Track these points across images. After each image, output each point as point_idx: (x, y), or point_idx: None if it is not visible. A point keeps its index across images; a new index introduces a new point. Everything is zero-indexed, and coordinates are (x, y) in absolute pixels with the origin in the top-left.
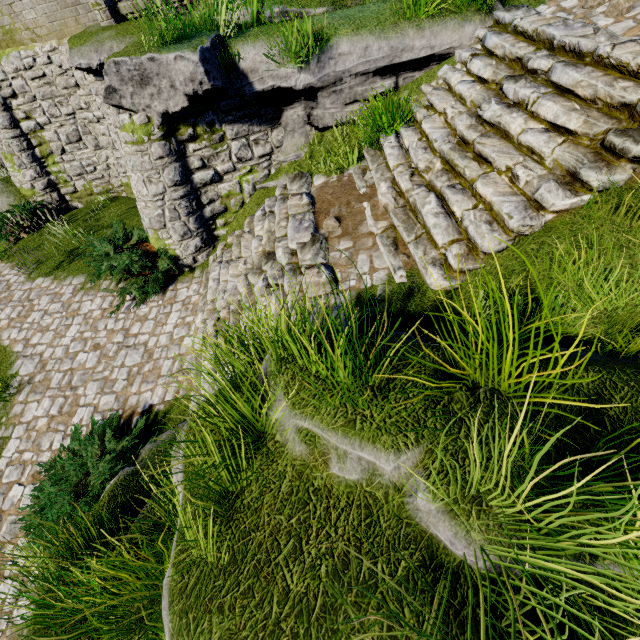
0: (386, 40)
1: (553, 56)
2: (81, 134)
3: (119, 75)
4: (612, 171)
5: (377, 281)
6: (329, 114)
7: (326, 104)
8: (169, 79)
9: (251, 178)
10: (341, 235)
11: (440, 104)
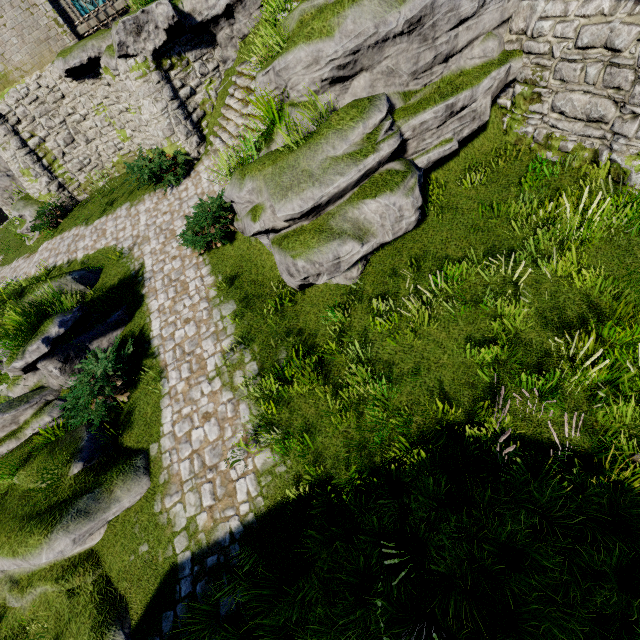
0: None
1: None
2: (73, 136)
3: (125, 31)
4: None
5: None
6: (243, 25)
7: (240, 18)
8: (154, 23)
9: (213, 87)
10: None
11: None
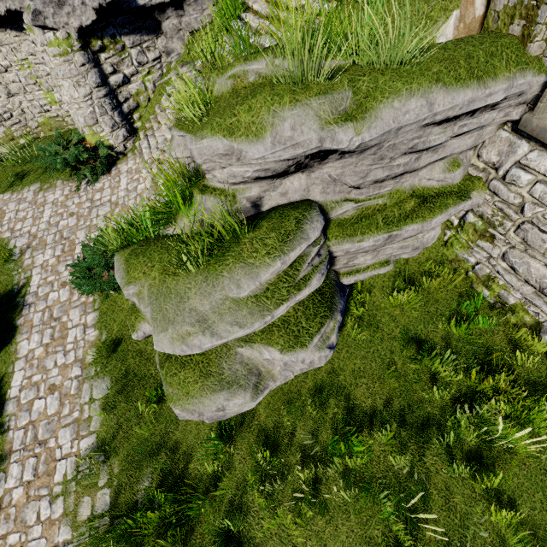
0: None
1: None
2: None
3: None
4: None
5: None
6: (194, 19)
7: (190, 11)
8: None
9: (151, 78)
10: None
11: None
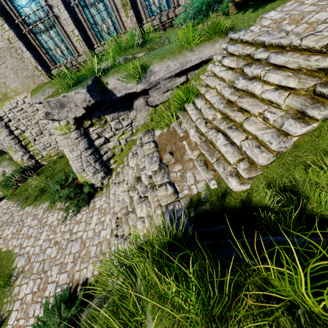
0: (177, 60)
1: (267, 50)
2: (42, 130)
3: (50, 106)
4: (327, 108)
5: (200, 189)
6: (156, 99)
7: (154, 95)
8: (74, 103)
9: (124, 137)
10: (174, 162)
11: (212, 84)
